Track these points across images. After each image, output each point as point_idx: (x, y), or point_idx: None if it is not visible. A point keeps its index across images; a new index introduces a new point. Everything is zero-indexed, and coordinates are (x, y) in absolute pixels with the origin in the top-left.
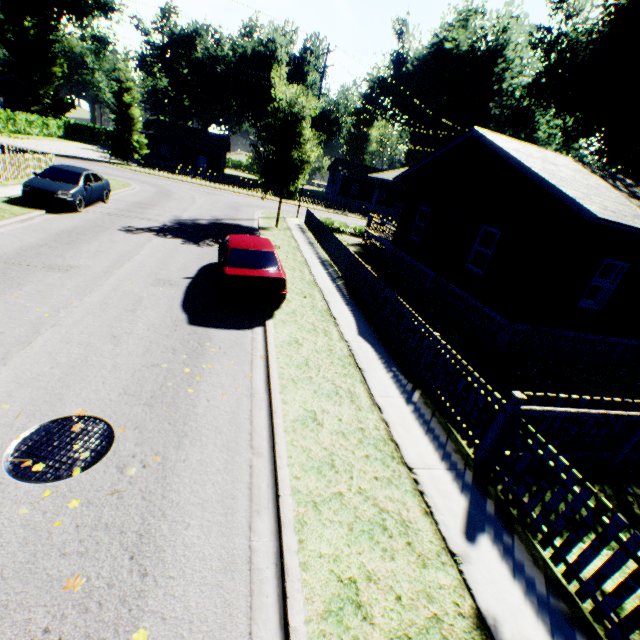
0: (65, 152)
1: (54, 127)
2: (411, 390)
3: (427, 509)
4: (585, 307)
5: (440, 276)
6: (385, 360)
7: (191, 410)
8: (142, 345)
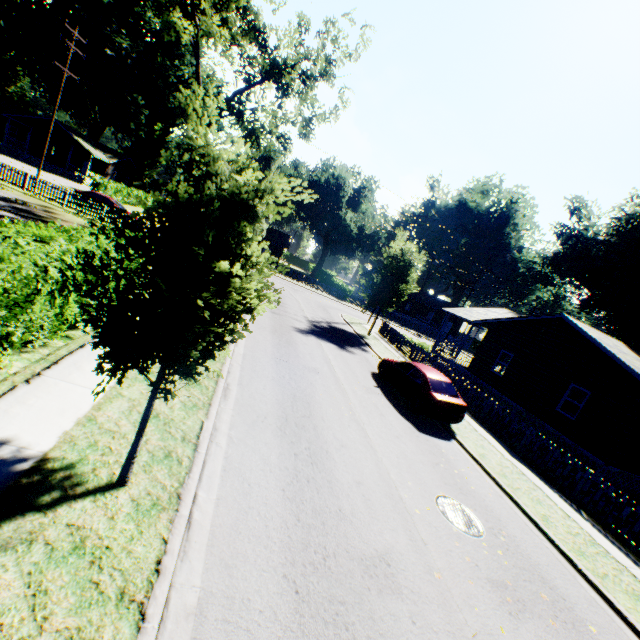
0: None
1: (150, 201)
2: (577, 509)
3: None
4: None
5: (527, 410)
6: (543, 481)
7: (485, 502)
8: (416, 446)
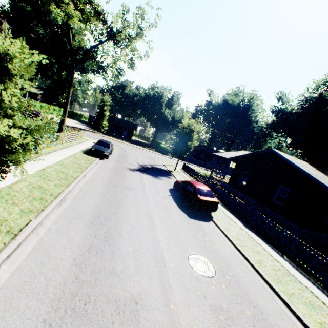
0: (72, 124)
1: (62, 112)
2: (281, 254)
3: (322, 302)
4: (327, 224)
5: (258, 203)
6: (263, 240)
7: (222, 255)
8: (184, 226)
